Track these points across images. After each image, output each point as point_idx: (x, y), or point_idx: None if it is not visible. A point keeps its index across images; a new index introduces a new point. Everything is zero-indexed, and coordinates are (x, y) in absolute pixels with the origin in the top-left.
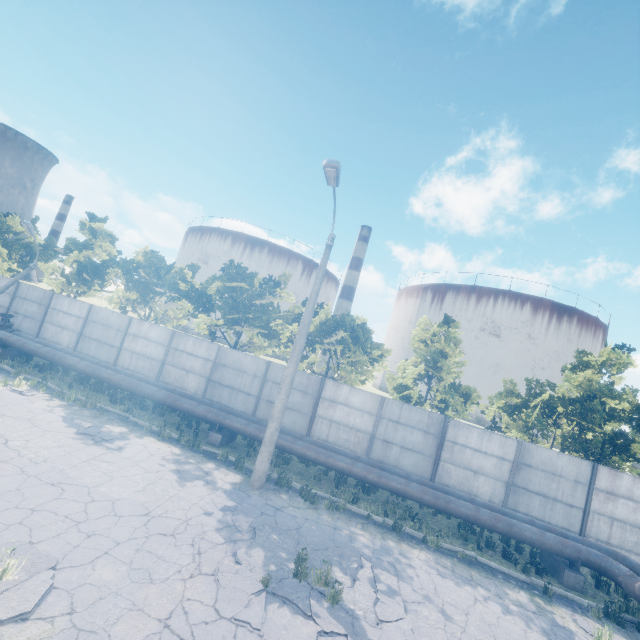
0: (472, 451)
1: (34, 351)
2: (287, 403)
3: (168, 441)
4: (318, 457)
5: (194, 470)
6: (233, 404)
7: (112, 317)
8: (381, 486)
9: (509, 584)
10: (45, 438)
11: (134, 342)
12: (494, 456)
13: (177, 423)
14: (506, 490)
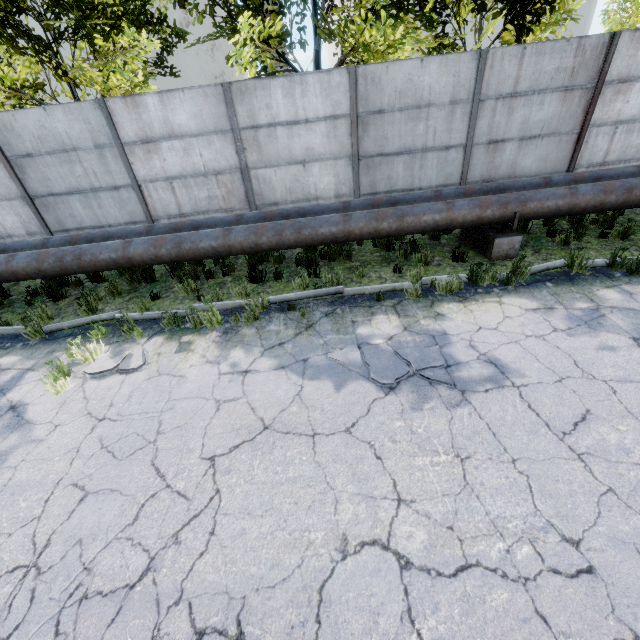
0: None
1: (4, 274)
2: (529, 129)
3: (469, 294)
4: None
5: (638, 321)
6: (419, 181)
7: (56, 124)
8: None
9: None
10: (396, 457)
11: (153, 157)
12: None
13: (398, 256)
14: None
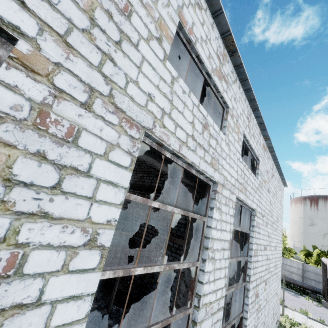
0: (289, 266)
1: None
2: None
3: None
4: None
5: None
6: None
7: None
8: None
9: (290, 291)
10: None
11: None
12: (296, 267)
13: None
14: (302, 278)
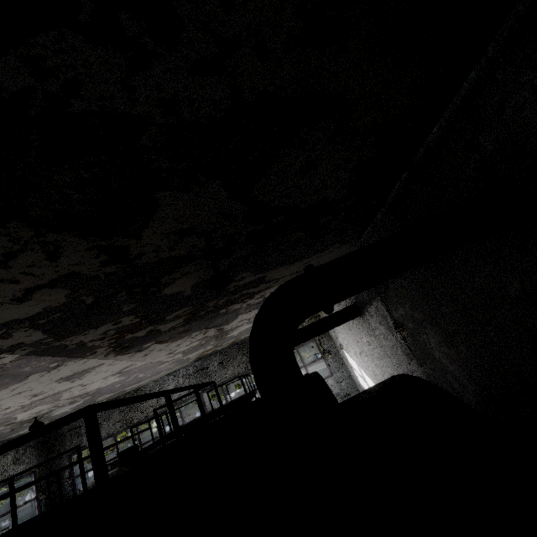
0: None
1: None
2: (3, 519)
3: None
4: (2, 529)
5: None
6: None
7: None
8: (20, 521)
9: None
10: None
11: None
12: None
13: None
14: None
